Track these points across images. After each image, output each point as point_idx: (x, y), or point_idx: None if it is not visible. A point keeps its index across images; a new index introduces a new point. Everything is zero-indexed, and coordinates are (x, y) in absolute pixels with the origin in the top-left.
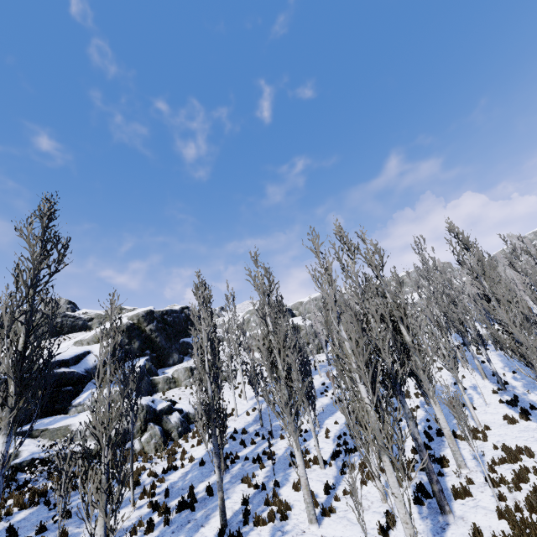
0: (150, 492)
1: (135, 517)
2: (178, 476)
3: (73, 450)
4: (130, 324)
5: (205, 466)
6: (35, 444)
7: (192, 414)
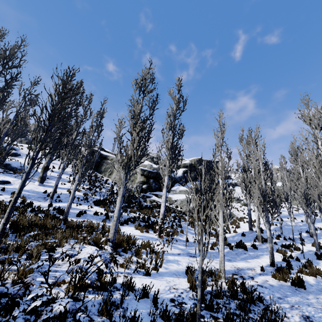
0: (215, 235)
1: (210, 241)
2: (228, 235)
3: (174, 207)
4: (191, 163)
5: (245, 237)
6: (159, 200)
7: (228, 214)
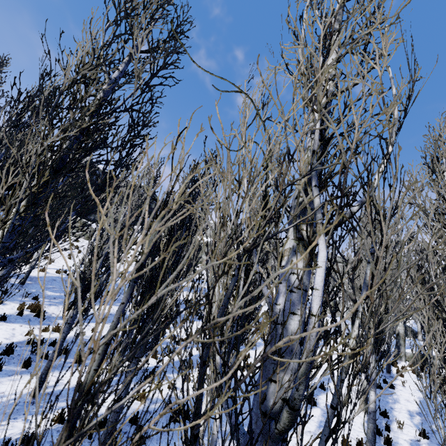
0: None
1: None
2: None
3: None
4: None
5: None
6: None
7: None
